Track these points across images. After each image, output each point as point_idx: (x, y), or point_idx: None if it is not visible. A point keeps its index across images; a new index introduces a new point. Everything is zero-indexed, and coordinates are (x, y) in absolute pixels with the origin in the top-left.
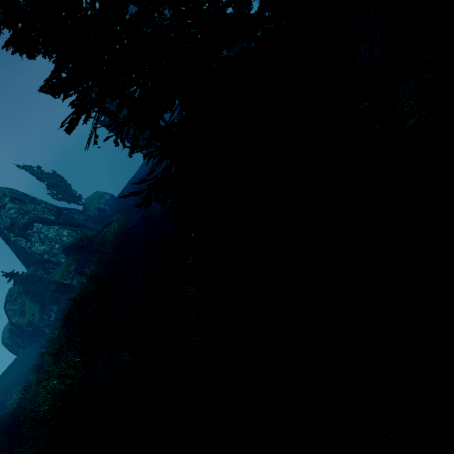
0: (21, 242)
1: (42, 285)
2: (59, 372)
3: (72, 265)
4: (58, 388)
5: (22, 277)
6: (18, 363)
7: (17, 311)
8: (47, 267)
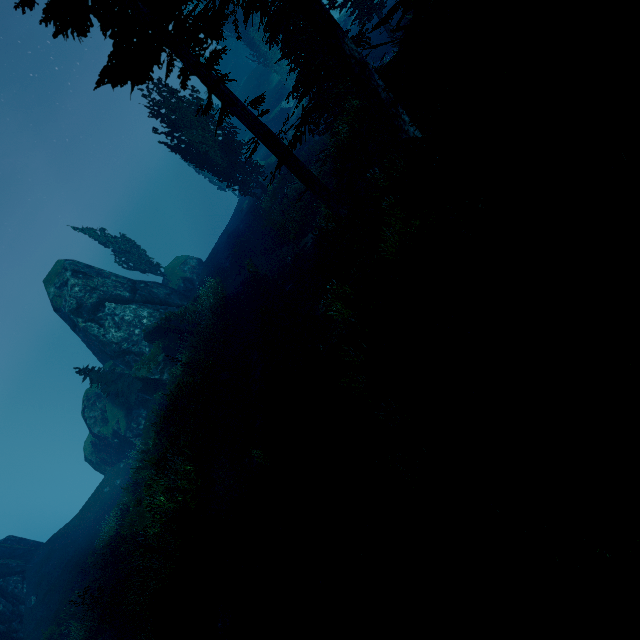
0: (93, 329)
1: (125, 383)
2: (166, 485)
3: (158, 355)
4: (167, 506)
5: (99, 373)
6: (108, 484)
7: (98, 418)
8: (128, 360)
